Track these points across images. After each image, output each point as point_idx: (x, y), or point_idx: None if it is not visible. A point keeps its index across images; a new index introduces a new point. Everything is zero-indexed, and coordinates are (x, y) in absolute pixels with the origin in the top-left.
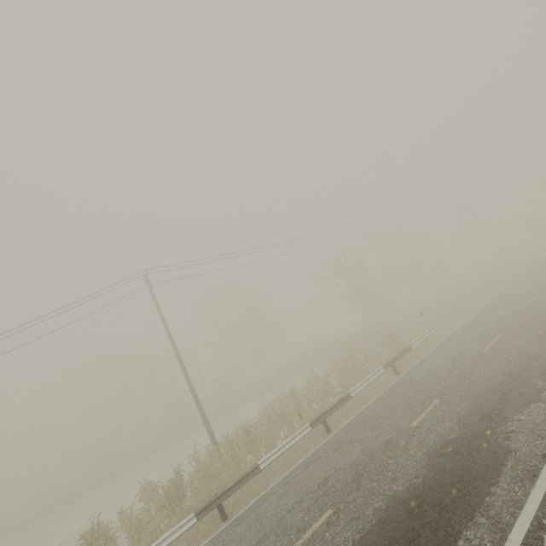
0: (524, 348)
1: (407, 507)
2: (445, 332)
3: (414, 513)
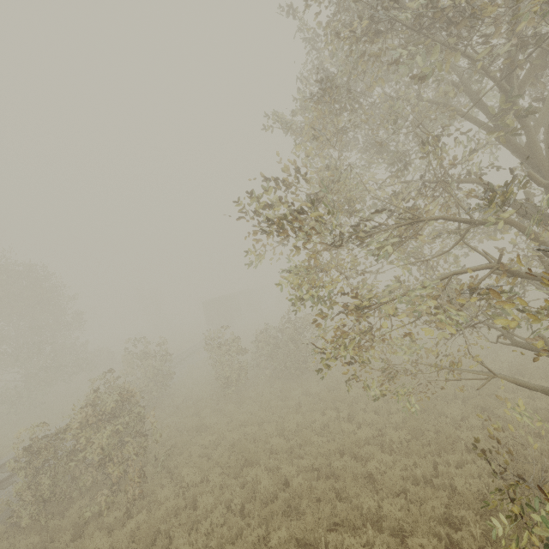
0: None
1: None
2: None
3: None
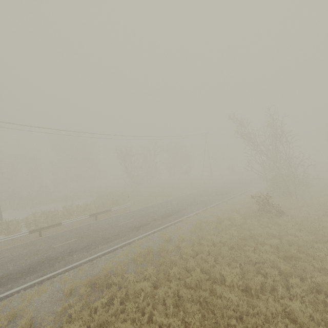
0: (124, 229)
1: (2, 276)
2: (138, 207)
3: (0, 279)
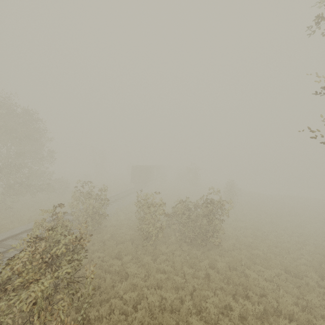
0: None
1: None
2: None
3: None
